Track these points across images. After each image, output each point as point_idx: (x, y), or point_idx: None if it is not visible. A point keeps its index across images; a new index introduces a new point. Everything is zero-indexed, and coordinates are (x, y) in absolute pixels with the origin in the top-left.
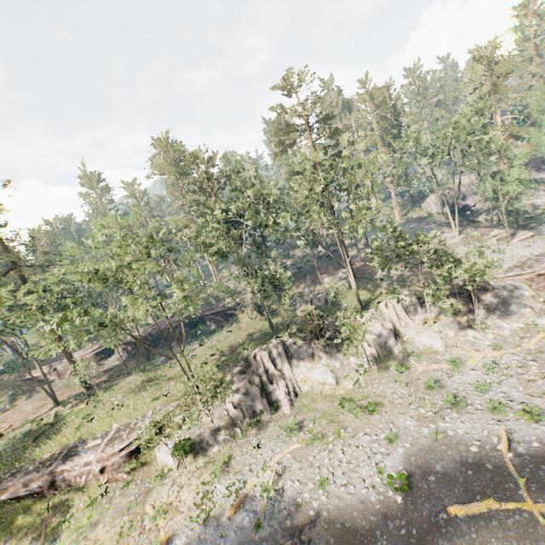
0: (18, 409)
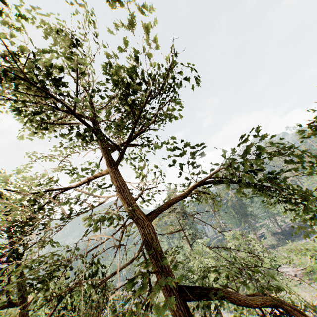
0: None
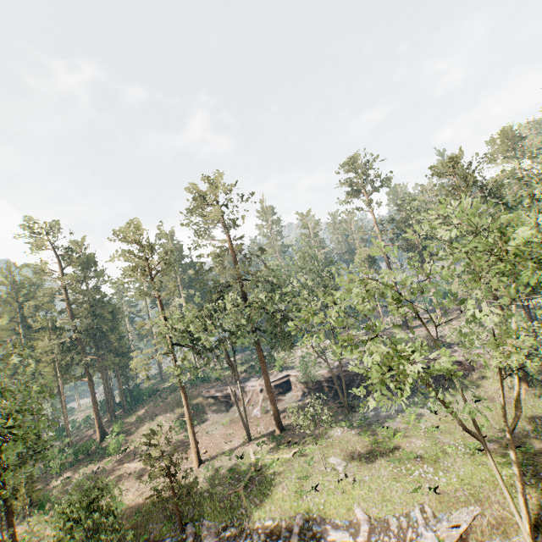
0: (203, 428)
